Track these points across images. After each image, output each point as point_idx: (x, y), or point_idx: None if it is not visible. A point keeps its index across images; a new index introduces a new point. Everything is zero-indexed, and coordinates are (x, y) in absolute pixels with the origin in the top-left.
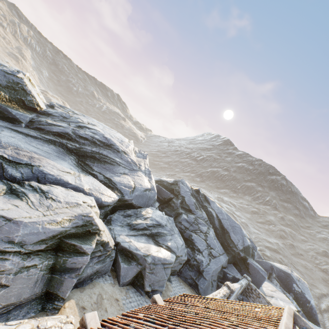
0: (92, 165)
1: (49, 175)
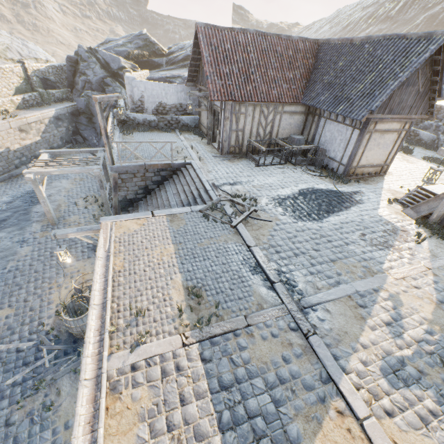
0: None
1: None
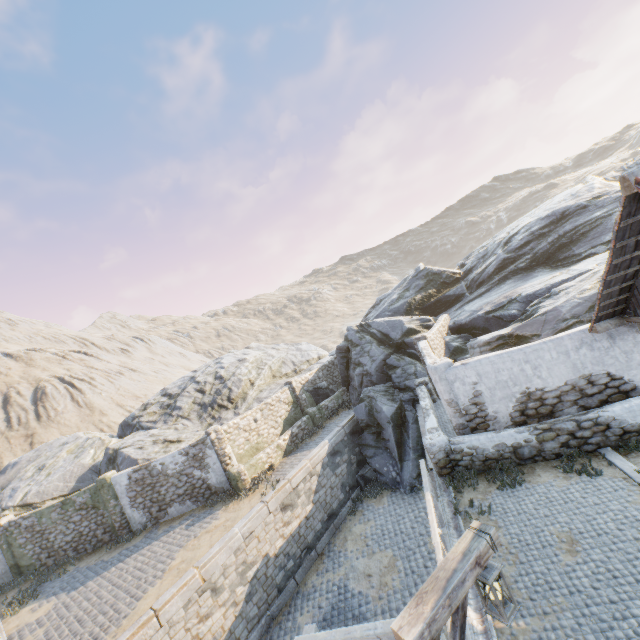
0: (570, 253)
1: (536, 292)
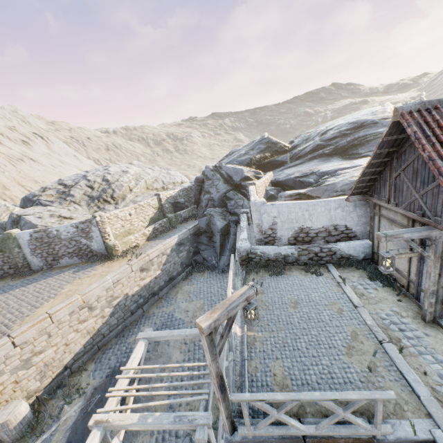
0: (356, 152)
1: (328, 171)
